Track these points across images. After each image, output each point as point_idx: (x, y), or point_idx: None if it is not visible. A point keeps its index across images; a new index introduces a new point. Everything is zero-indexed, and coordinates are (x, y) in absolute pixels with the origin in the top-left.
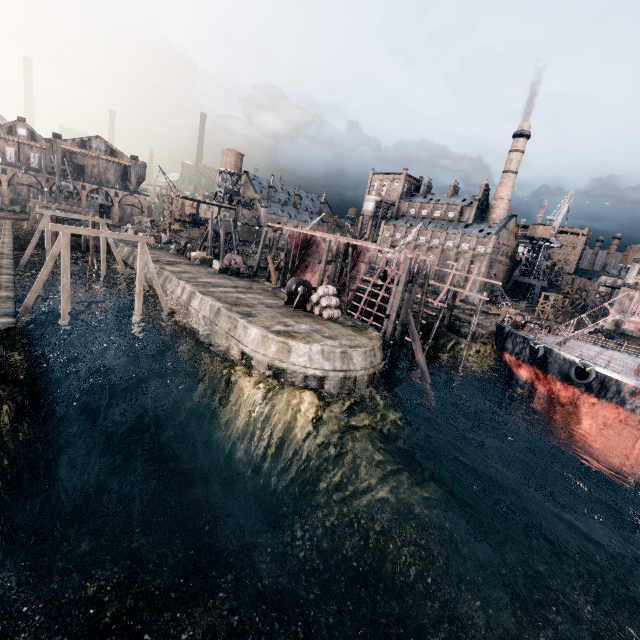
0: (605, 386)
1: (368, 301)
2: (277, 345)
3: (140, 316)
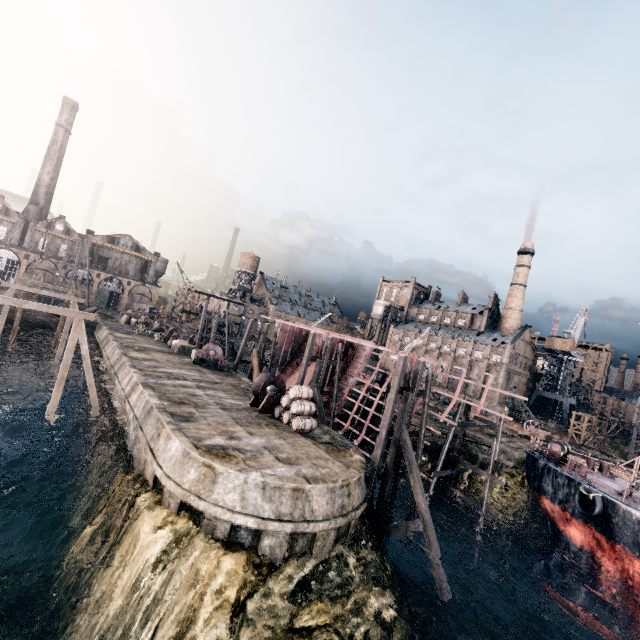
0: None
1: (362, 409)
2: (199, 469)
3: (55, 409)
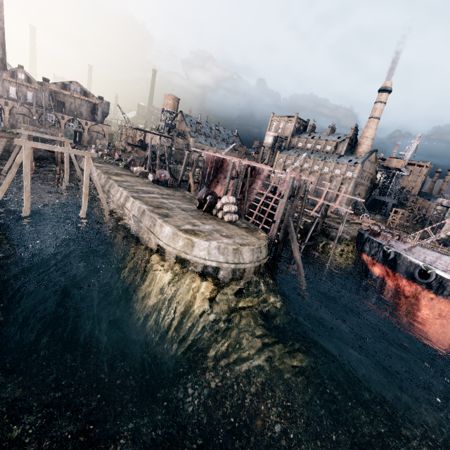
0: (443, 286)
1: (261, 209)
2: (184, 241)
3: (86, 213)
